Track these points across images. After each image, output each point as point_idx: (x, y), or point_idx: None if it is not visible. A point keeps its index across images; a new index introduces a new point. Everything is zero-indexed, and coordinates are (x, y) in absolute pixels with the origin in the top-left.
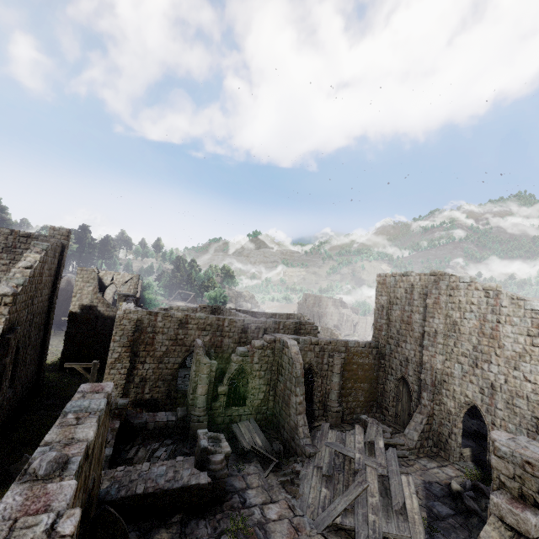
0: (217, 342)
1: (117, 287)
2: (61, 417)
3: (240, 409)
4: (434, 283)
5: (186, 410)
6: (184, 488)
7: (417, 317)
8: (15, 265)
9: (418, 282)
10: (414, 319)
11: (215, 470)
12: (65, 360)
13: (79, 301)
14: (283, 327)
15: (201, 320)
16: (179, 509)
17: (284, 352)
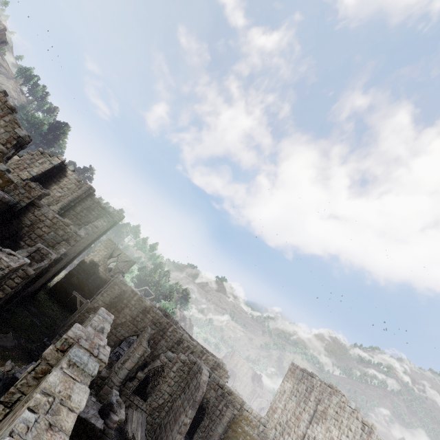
0: (157, 339)
1: (118, 261)
2: (97, 314)
3: (141, 401)
4: (329, 394)
5: (109, 374)
6: (85, 421)
7: (306, 416)
8: (85, 219)
9: (318, 386)
10: (303, 417)
11: (108, 425)
12: (55, 288)
13: (93, 257)
14: (205, 358)
15: (157, 316)
16: (70, 436)
17: (196, 375)
